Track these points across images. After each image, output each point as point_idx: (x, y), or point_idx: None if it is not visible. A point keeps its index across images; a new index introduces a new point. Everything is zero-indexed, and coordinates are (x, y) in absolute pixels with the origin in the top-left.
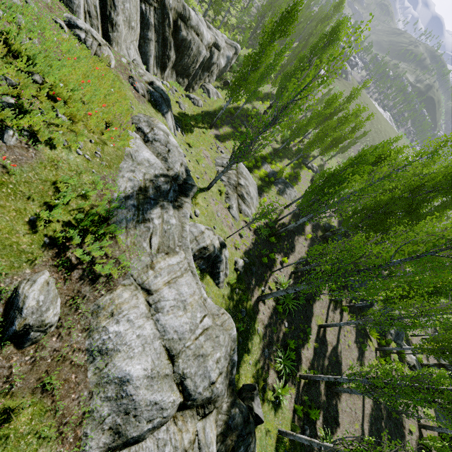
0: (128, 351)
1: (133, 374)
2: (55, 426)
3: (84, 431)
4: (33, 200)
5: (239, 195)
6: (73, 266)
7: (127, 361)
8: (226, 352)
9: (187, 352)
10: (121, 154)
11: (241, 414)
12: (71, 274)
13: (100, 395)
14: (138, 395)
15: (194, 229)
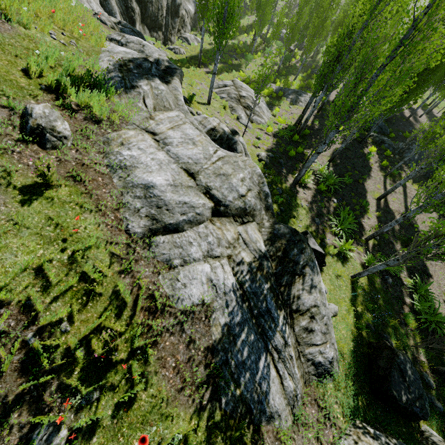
0: (146, 168)
1: (155, 183)
2: (93, 204)
3: (123, 216)
4: (21, 59)
5: (245, 108)
6: (74, 111)
7: (147, 174)
8: (251, 178)
9: (206, 171)
10: (97, 51)
11: (286, 227)
12: (75, 115)
13: (130, 195)
14: (165, 196)
15: (197, 116)
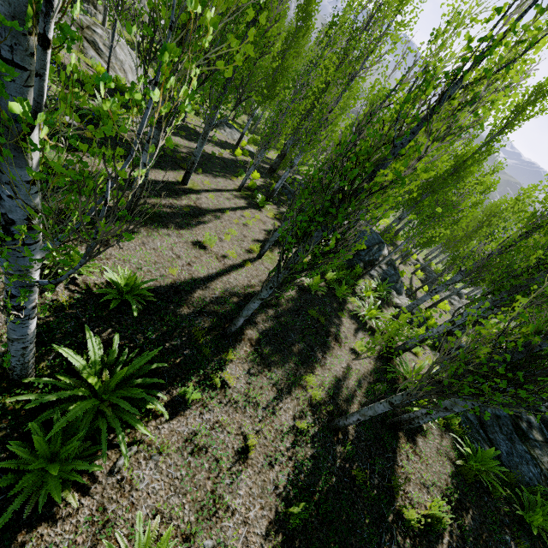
0: None
1: None
2: None
3: None
4: None
5: (87, 40)
6: None
7: None
8: None
9: None
10: None
11: None
12: None
13: None
14: None
15: None
